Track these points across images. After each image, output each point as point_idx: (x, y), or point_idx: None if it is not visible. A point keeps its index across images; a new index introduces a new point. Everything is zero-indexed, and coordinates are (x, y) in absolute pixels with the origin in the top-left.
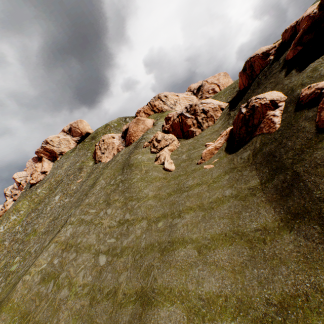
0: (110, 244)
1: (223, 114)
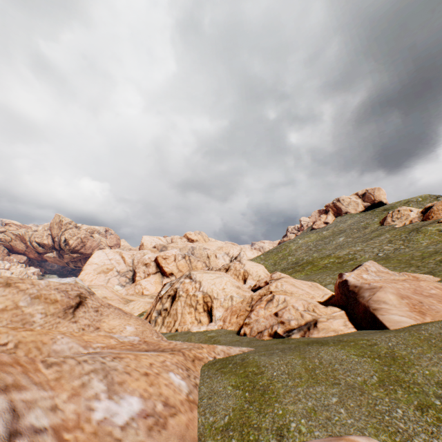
0: (386, 252)
1: None
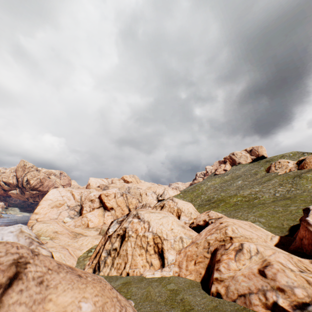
0: (281, 193)
1: None
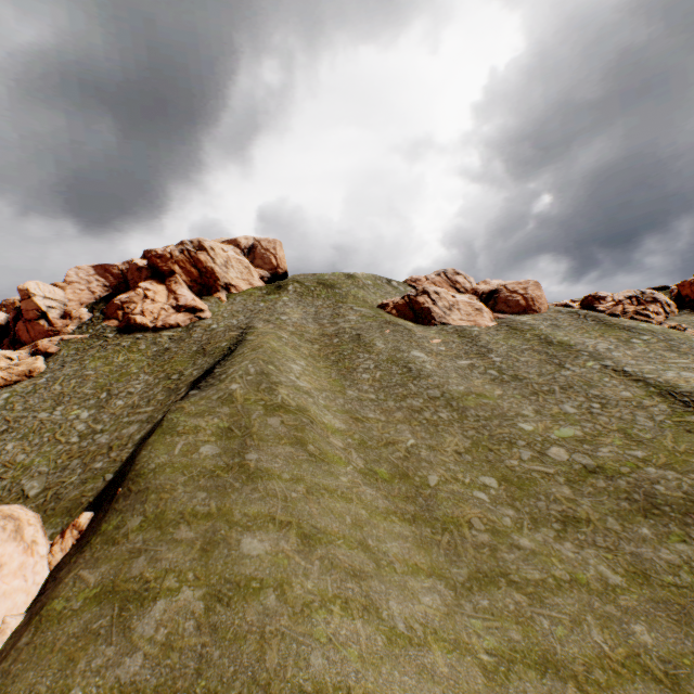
0: None
1: (689, 313)
